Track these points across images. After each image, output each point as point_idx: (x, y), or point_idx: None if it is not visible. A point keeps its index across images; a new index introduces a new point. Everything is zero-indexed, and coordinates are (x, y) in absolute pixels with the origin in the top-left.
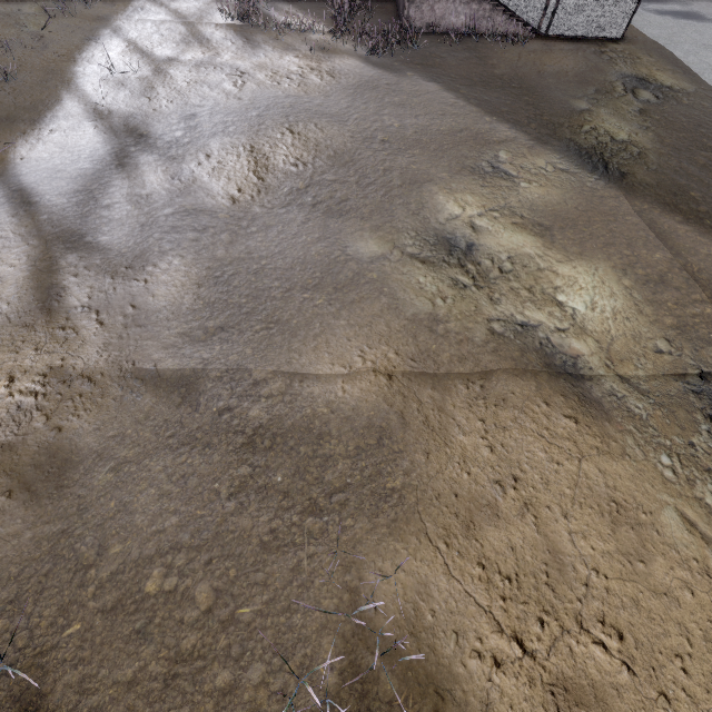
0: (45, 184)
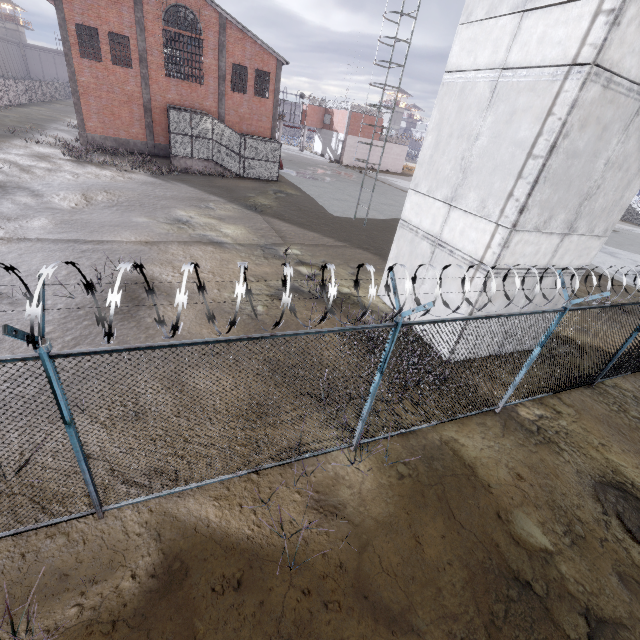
0: None
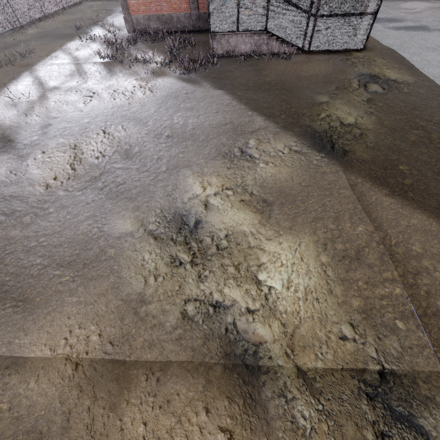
0: None
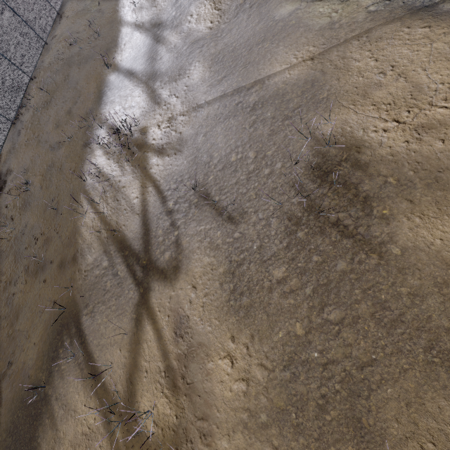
0: (134, 64)
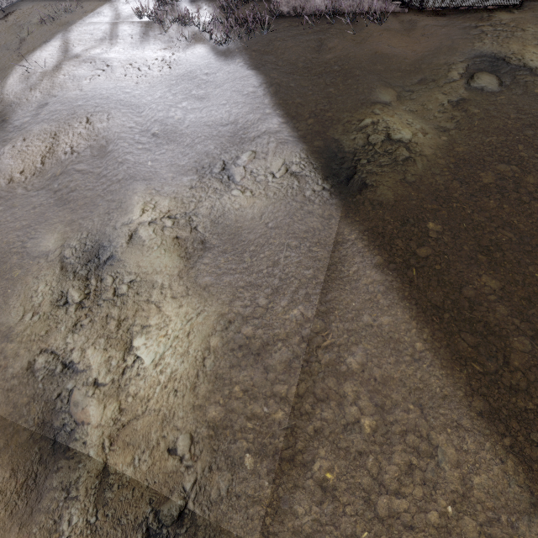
0: None
